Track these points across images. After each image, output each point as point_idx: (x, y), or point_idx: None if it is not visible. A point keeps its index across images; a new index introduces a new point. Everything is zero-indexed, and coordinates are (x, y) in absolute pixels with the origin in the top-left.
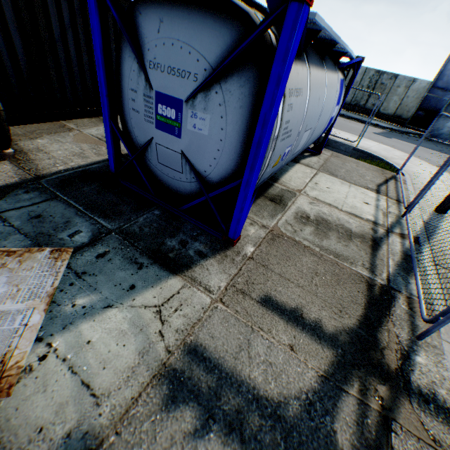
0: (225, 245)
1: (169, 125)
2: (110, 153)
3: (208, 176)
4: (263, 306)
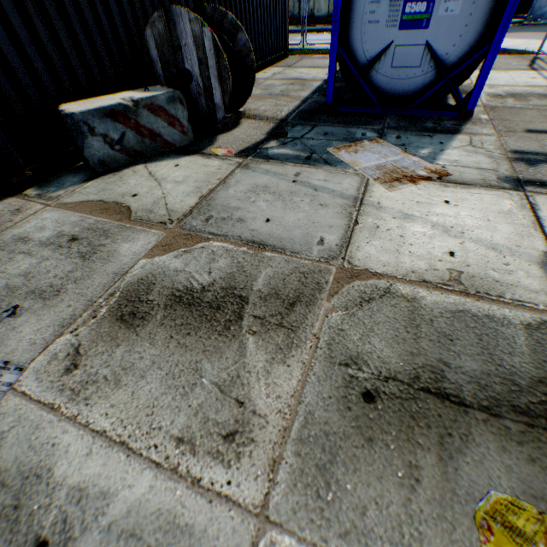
0: (464, 119)
1: (415, 22)
2: (330, 83)
3: (448, 60)
4: (530, 133)
